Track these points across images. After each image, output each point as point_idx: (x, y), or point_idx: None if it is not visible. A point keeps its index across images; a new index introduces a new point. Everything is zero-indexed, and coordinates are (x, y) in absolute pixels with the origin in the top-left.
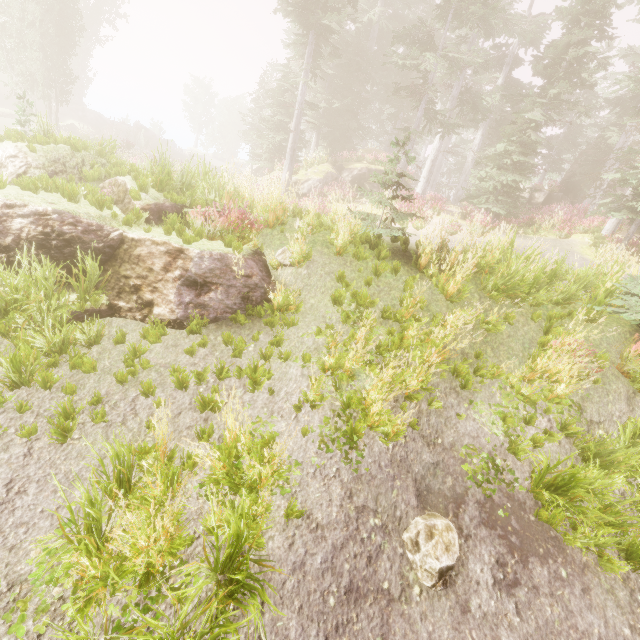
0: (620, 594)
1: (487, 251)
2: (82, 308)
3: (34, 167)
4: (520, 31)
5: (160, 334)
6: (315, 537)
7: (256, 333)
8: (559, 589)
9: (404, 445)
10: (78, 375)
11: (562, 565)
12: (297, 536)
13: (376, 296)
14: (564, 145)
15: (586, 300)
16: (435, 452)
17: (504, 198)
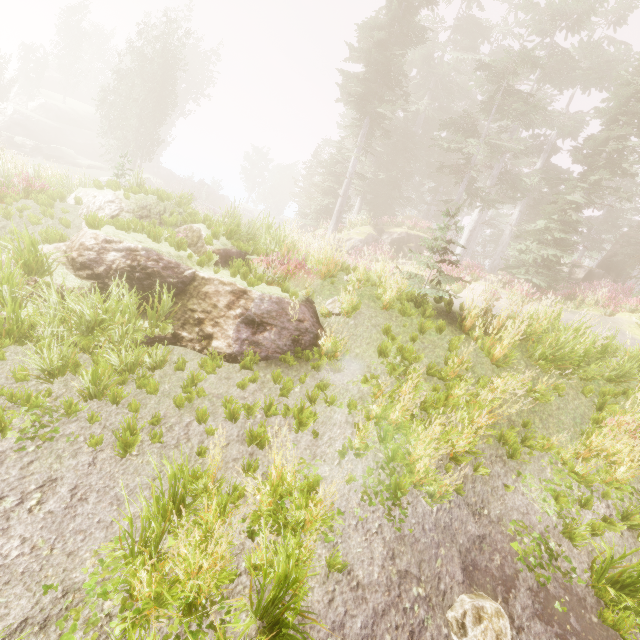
0: None
1: (533, 320)
2: (152, 334)
3: (126, 211)
4: (559, 125)
5: (216, 365)
6: (355, 597)
7: (303, 375)
8: None
9: (449, 510)
10: (141, 395)
11: None
12: (337, 592)
13: (421, 352)
14: (604, 226)
15: None
16: (481, 523)
17: (544, 271)
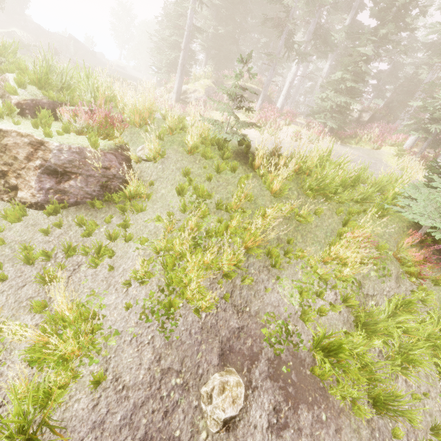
0: (363, 432)
1: (309, 157)
2: None
3: None
4: None
5: (21, 215)
6: (119, 398)
7: (109, 216)
8: (318, 430)
9: (215, 314)
10: None
11: (324, 410)
12: (103, 397)
13: (215, 190)
14: (389, 78)
15: (378, 201)
16: (242, 318)
17: (337, 115)
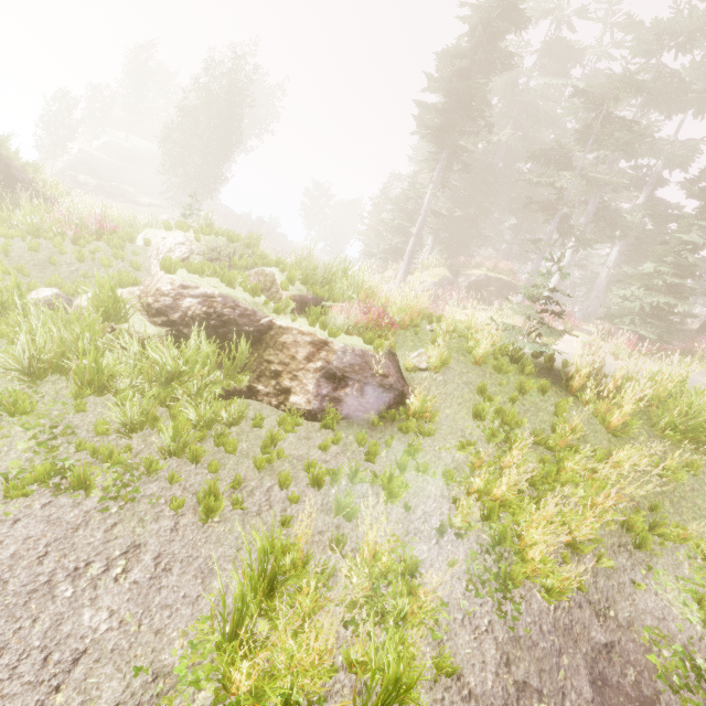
0: None
1: (655, 381)
2: (228, 386)
3: (196, 253)
4: (667, 155)
5: (294, 423)
6: None
7: (389, 437)
8: None
9: (569, 608)
10: (219, 454)
11: None
12: (447, 701)
13: (522, 416)
14: None
15: None
16: (607, 627)
17: (654, 321)
